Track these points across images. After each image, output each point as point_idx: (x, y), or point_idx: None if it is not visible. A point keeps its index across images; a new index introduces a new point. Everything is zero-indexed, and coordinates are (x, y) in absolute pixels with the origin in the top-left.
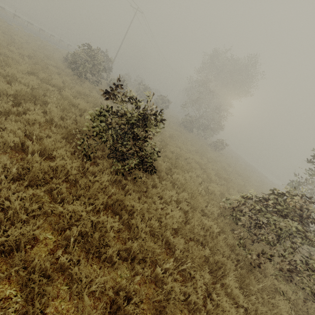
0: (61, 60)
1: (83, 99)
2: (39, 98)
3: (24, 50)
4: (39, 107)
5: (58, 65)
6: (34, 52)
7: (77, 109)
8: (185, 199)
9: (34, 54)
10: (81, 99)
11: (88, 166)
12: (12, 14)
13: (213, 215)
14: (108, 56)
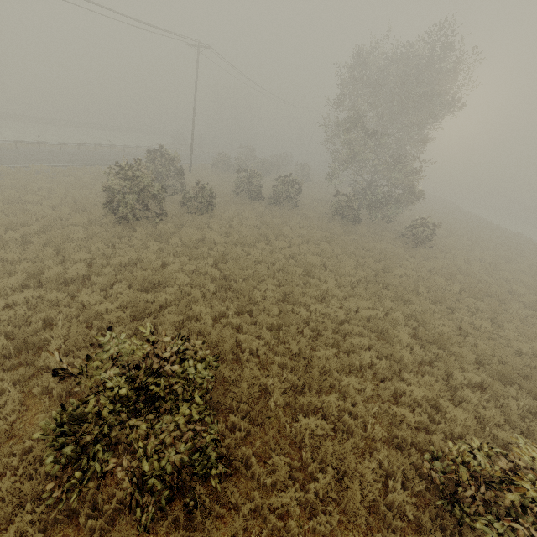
0: (103, 195)
1: (123, 282)
2: (29, 341)
3: (30, 226)
4: (23, 370)
5: (92, 216)
6: (52, 213)
7: (104, 321)
8: (325, 492)
9: (53, 216)
10: (120, 283)
11: (90, 511)
12: (36, 143)
13: (406, 513)
14: (170, 156)
